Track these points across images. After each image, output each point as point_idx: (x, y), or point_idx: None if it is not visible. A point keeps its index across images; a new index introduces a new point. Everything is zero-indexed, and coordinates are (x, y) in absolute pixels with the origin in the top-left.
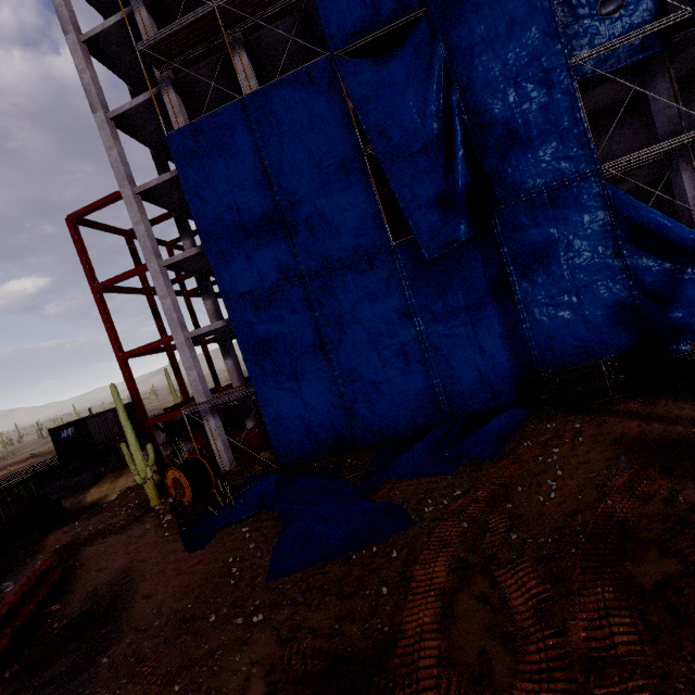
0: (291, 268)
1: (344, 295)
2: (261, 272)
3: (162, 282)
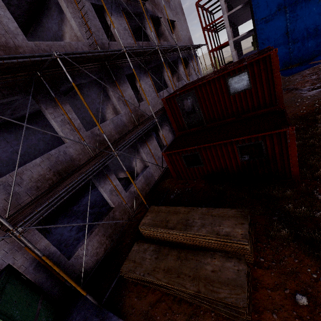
0: (282, 5)
1: (300, 12)
2: (270, 9)
3: (227, 22)
